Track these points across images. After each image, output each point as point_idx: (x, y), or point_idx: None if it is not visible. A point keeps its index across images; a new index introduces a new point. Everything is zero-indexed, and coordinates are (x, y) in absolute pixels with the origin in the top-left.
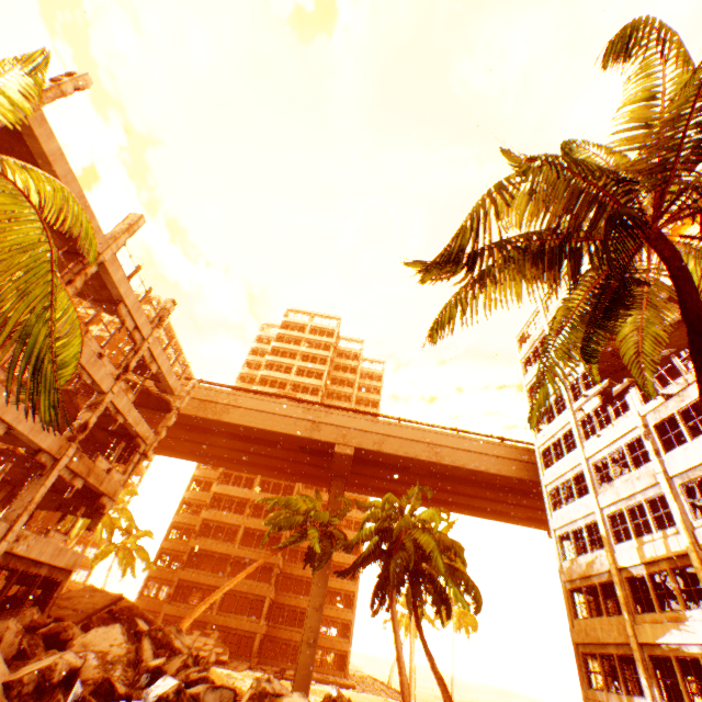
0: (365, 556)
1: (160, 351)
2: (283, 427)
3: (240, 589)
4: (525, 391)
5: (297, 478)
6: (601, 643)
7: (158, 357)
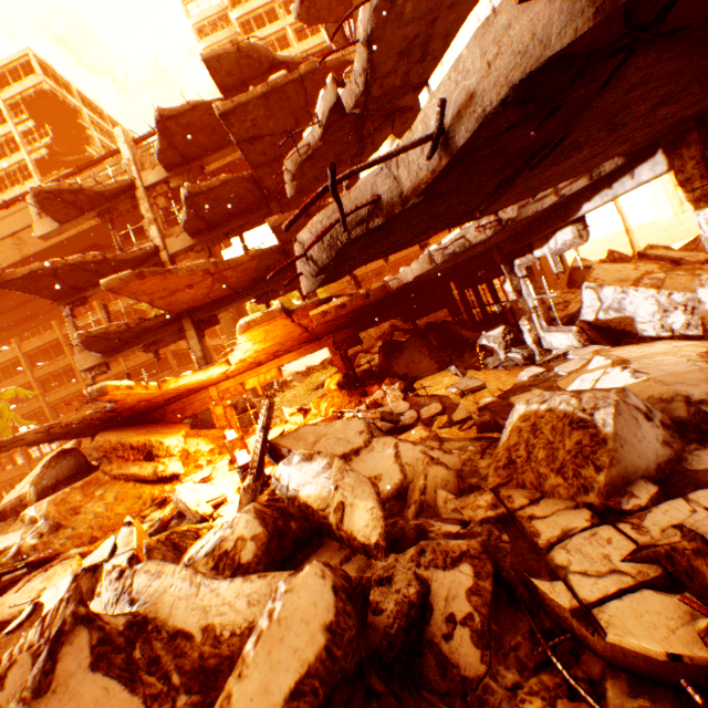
0: None
1: None
2: None
3: None
4: None
5: None
6: None
7: None
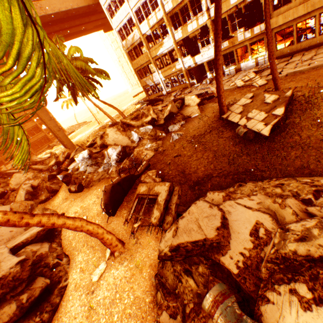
0: (60, 87)
1: None
2: None
3: None
4: None
5: None
6: (142, 65)
7: None
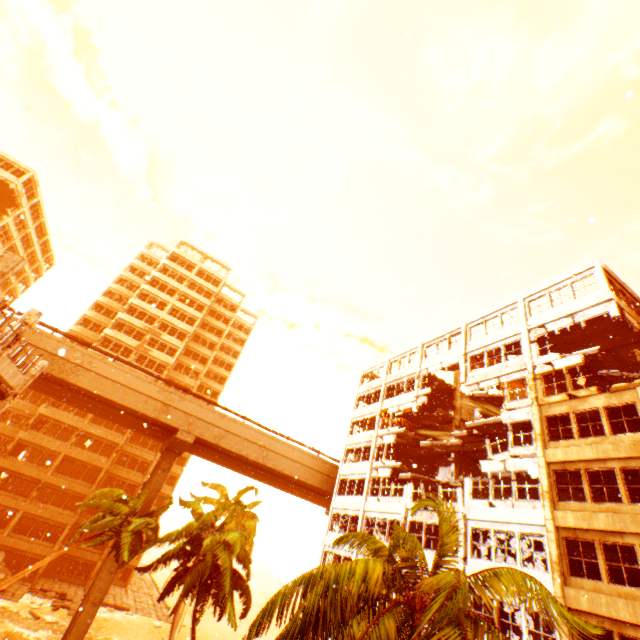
0: (170, 555)
1: (7, 364)
2: (133, 402)
3: (42, 515)
4: (351, 422)
5: (135, 429)
6: None
7: (3, 370)
